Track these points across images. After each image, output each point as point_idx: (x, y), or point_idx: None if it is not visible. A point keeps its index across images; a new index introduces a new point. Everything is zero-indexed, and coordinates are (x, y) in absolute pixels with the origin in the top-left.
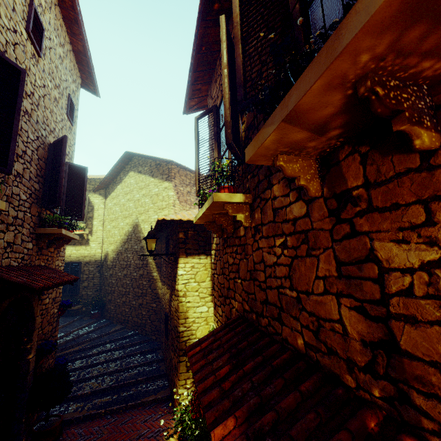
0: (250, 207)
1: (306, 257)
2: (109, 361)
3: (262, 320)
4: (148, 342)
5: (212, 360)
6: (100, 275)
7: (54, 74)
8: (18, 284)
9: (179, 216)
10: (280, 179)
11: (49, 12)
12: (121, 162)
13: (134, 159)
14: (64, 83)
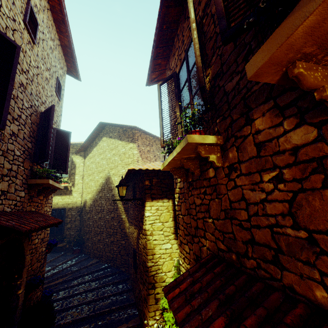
0: (221, 148)
1: (324, 189)
2: (87, 291)
3: (247, 262)
4: (119, 274)
5: (198, 307)
6: (80, 218)
7: (45, 59)
8: (6, 228)
9: (145, 166)
10: (264, 111)
11: (42, 13)
12: (96, 130)
13: (106, 128)
14: (53, 67)
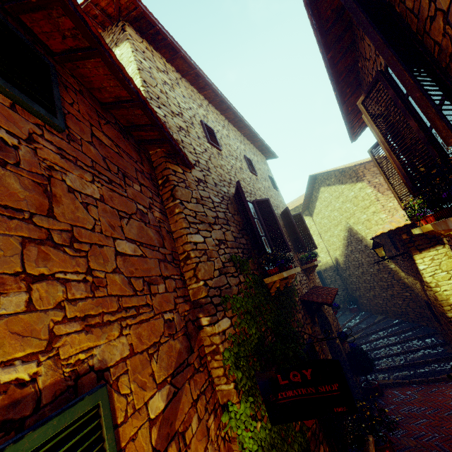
0: None
1: None
2: (389, 345)
3: None
4: (419, 328)
5: None
6: (339, 277)
7: (261, 175)
8: (321, 303)
9: (393, 223)
10: None
11: (245, 147)
12: (309, 185)
13: (318, 177)
14: (264, 172)
